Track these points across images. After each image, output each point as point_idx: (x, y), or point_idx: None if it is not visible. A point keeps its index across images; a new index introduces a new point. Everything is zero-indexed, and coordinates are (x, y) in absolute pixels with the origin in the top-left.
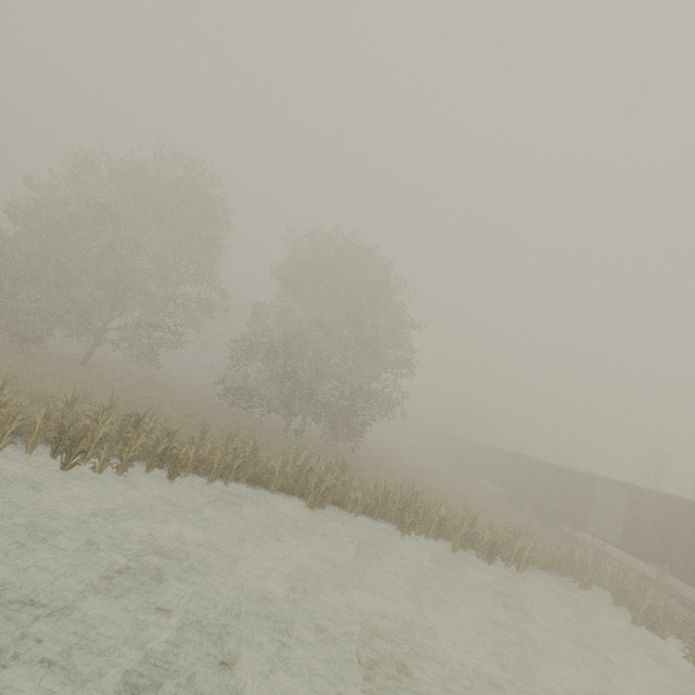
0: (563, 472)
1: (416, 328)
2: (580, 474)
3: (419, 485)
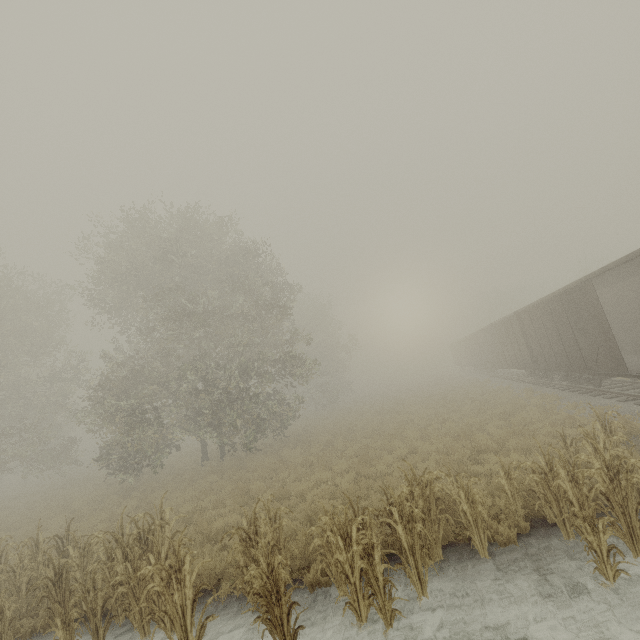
0: (551, 303)
1: (258, 256)
2: (566, 288)
3: (366, 441)
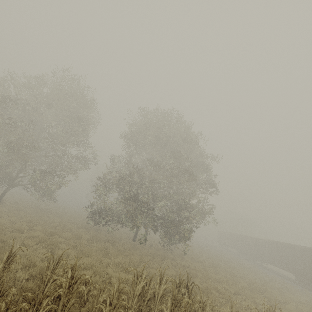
0: None
1: (214, 161)
2: None
3: (240, 280)
